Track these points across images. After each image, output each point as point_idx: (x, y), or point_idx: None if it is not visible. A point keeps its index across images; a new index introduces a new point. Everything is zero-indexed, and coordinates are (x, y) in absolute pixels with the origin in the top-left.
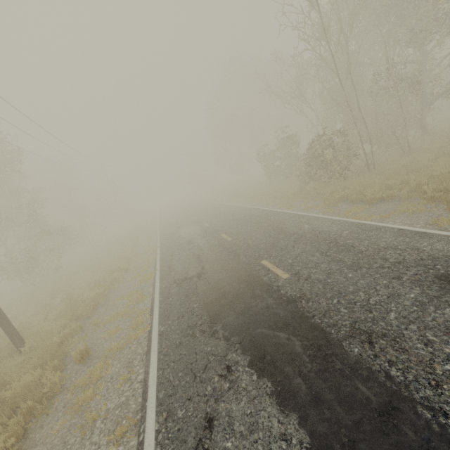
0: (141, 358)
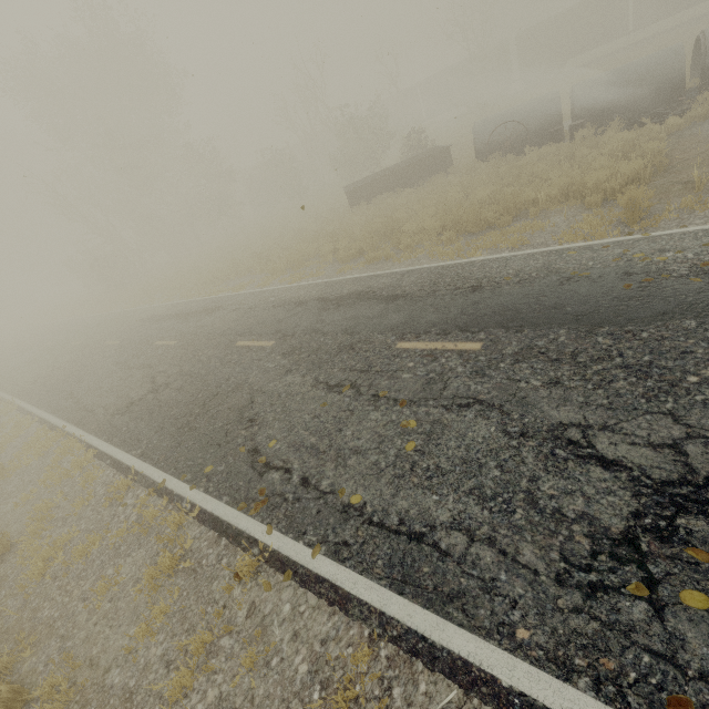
0: None
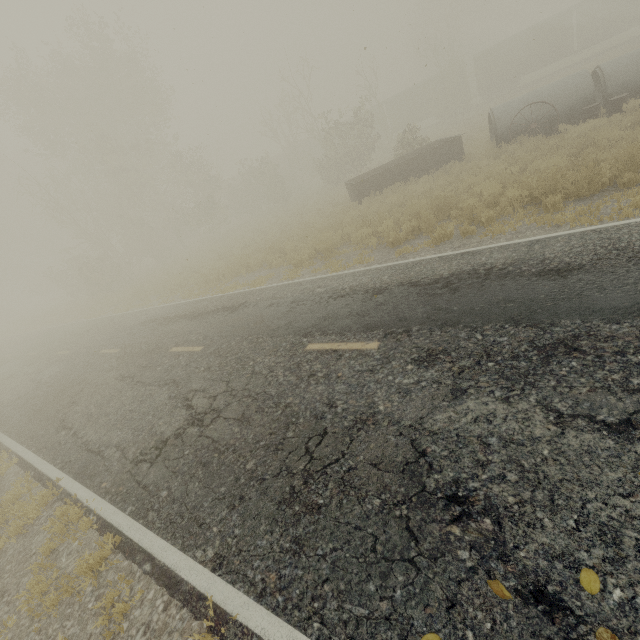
0: None
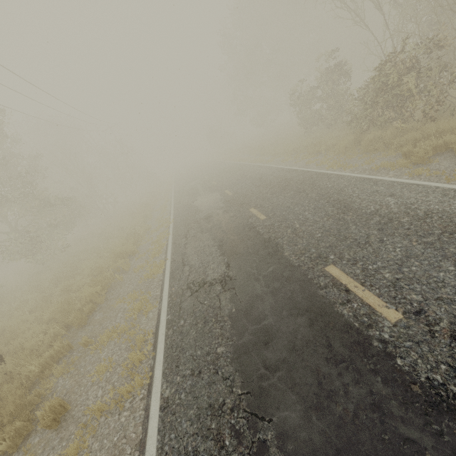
0: (131, 455)
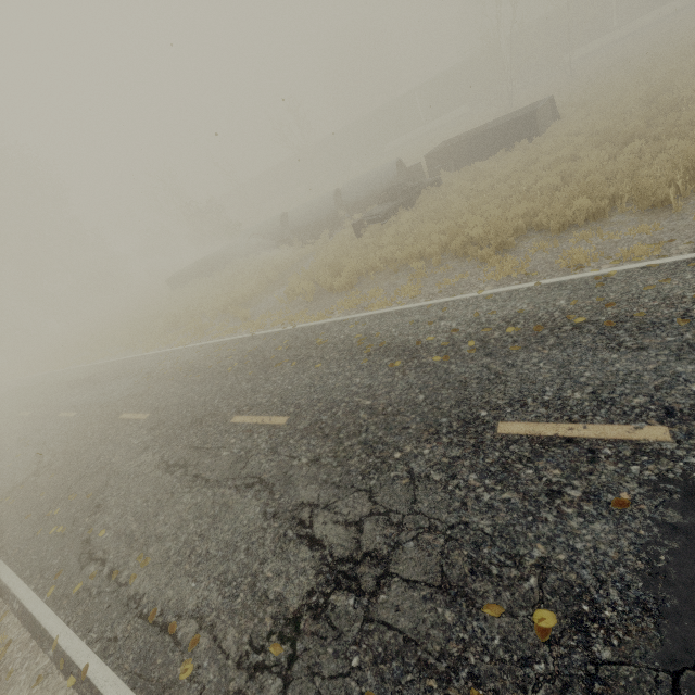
0: None
